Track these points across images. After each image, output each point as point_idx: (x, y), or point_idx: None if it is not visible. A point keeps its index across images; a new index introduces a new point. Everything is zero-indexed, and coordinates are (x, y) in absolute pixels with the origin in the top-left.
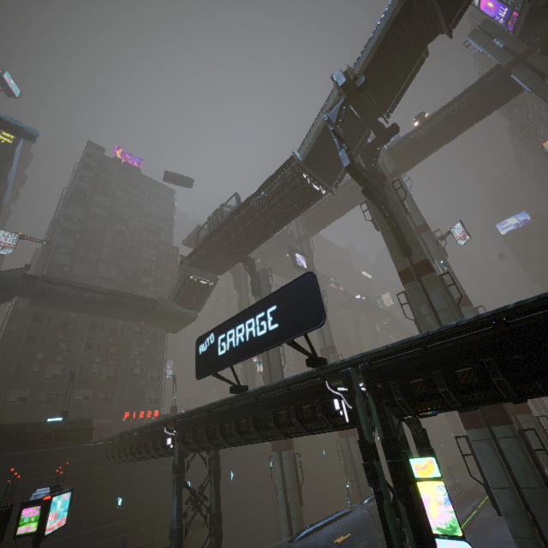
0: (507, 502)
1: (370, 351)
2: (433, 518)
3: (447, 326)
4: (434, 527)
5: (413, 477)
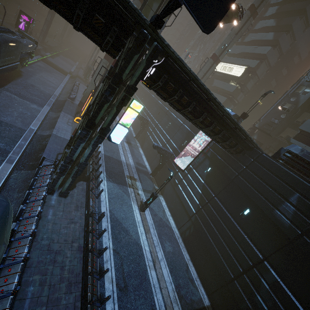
0: None
1: (184, 62)
2: (123, 119)
3: (209, 91)
4: (121, 121)
5: (129, 105)
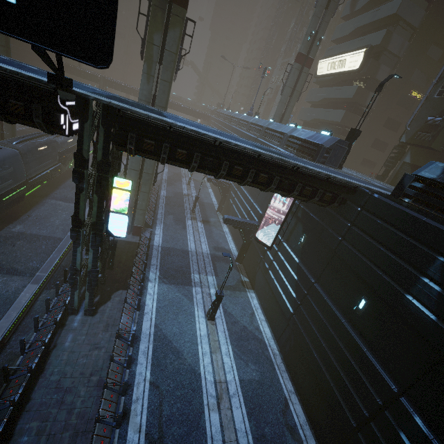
0: (133, 175)
1: (131, 110)
2: (114, 205)
3: (197, 132)
4: (113, 208)
5: (112, 186)
